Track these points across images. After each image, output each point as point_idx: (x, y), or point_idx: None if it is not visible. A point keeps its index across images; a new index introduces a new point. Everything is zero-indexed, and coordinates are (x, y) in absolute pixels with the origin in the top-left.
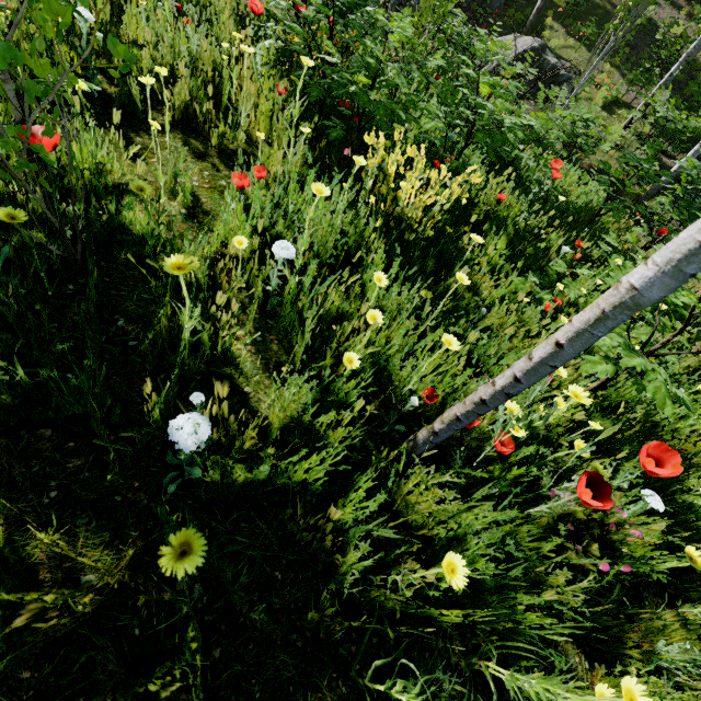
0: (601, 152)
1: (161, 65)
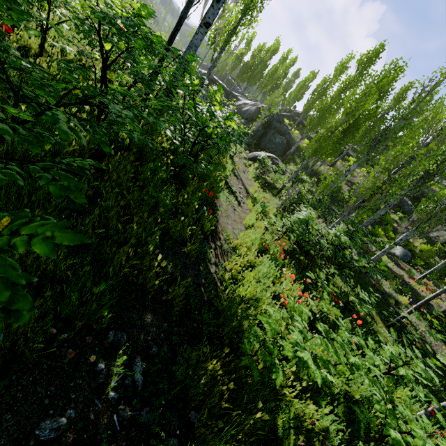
0: (278, 183)
1: None
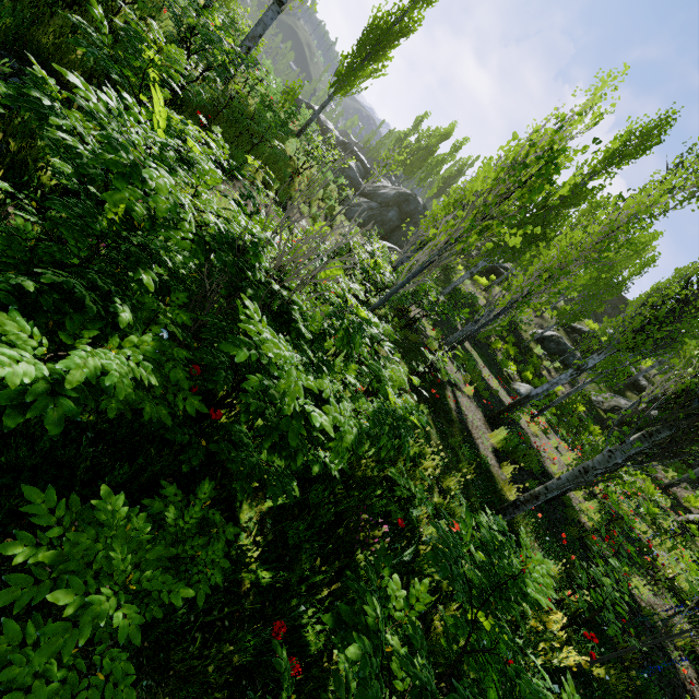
0: None
1: None
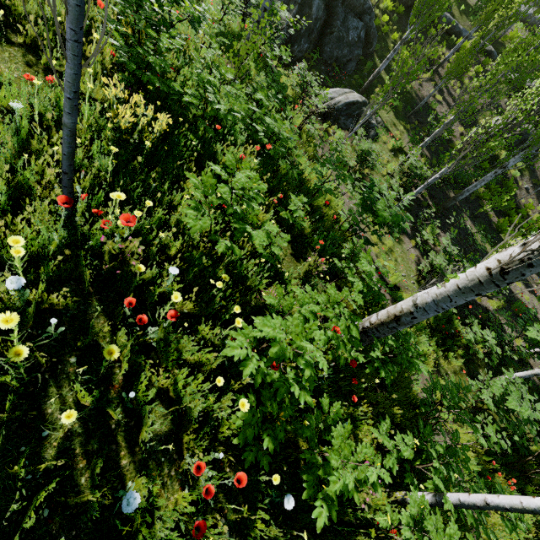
0: (381, 175)
1: (29, 13)
